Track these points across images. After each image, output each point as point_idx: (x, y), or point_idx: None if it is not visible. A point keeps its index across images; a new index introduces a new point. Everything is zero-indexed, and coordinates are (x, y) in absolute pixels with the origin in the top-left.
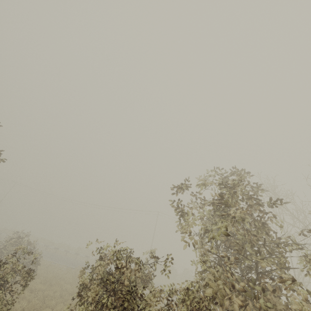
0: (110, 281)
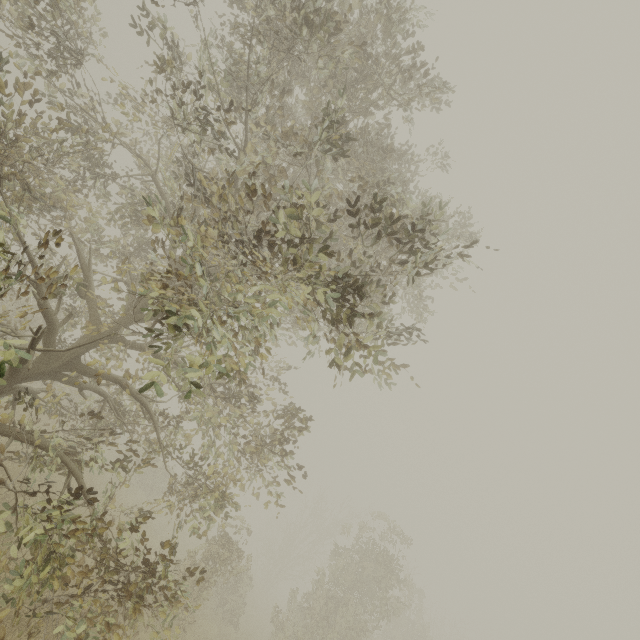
0: None
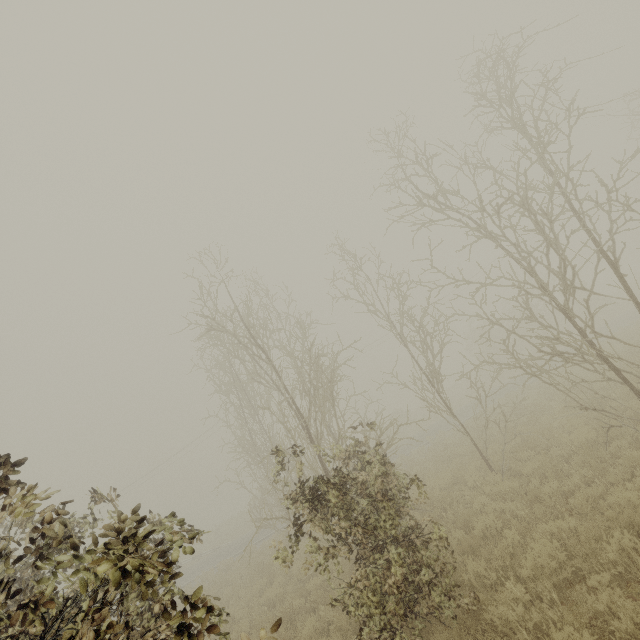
0: None
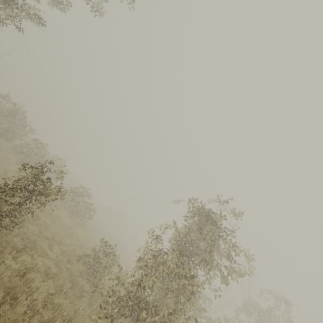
0: None
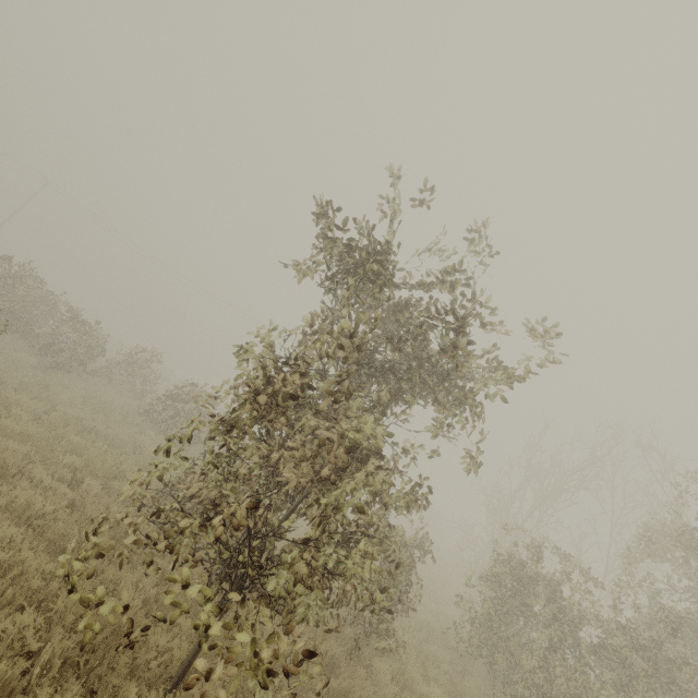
0: (610, 620)
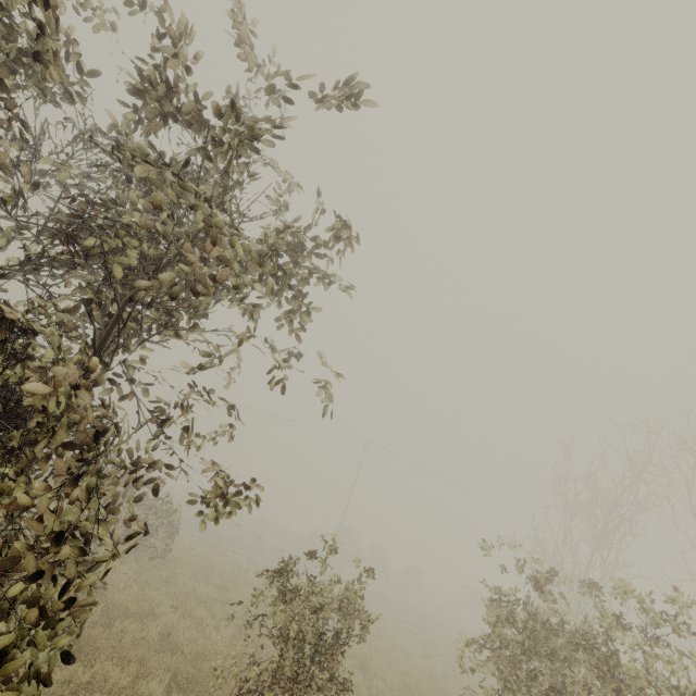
0: None
